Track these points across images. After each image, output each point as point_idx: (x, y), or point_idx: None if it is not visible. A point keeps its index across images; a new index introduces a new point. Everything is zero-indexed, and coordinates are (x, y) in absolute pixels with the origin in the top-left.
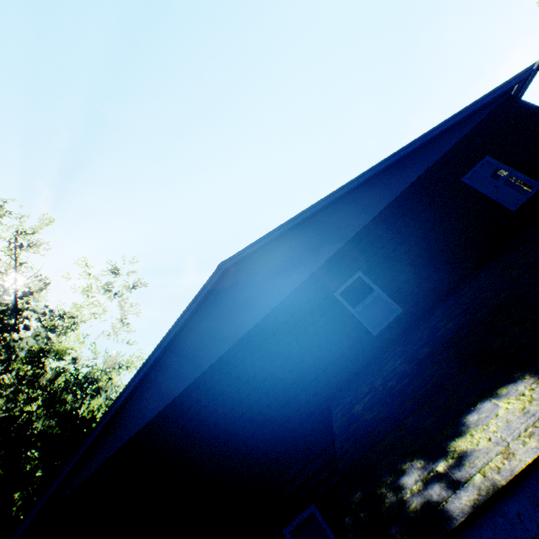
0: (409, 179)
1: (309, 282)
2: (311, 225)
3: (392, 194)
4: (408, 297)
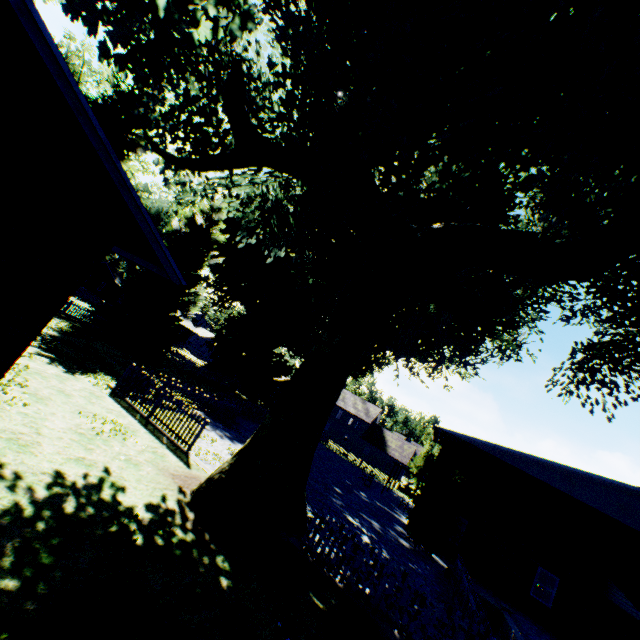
0: None
1: None
2: None
3: None
4: None
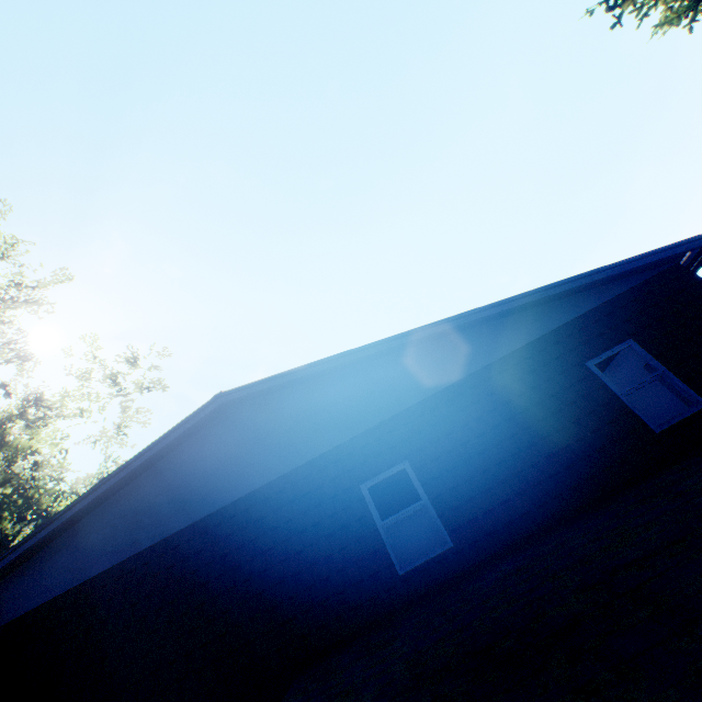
0: (513, 344)
1: (332, 456)
2: (361, 372)
3: (484, 358)
4: (466, 525)
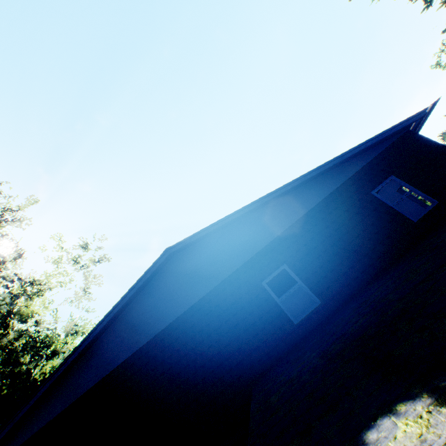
0: (329, 189)
1: (241, 270)
2: (246, 221)
3: (315, 200)
4: (325, 291)
